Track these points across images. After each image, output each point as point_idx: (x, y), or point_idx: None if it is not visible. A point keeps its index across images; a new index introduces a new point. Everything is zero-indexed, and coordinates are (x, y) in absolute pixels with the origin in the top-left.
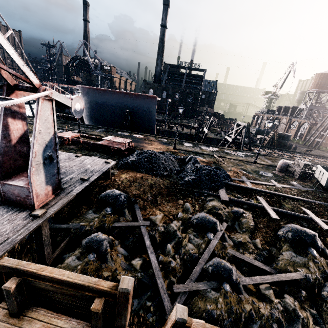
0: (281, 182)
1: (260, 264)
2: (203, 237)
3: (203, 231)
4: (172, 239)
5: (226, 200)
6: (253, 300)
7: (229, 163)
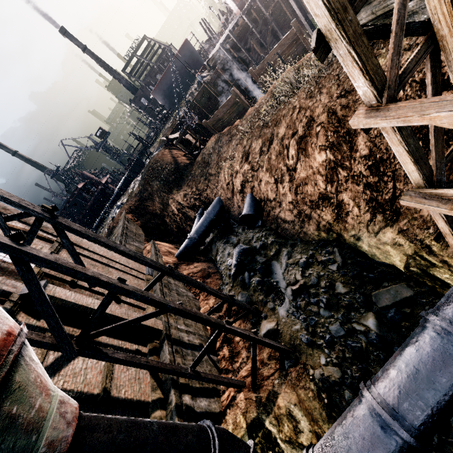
0: None
1: None
2: None
3: None
4: None
5: None
6: None
7: None
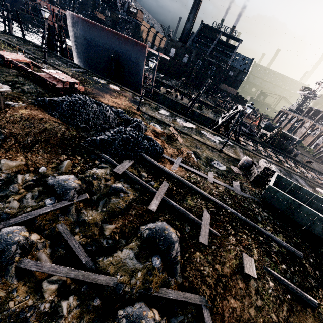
0: (226, 178)
1: (81, 252)
2: (41, 200)
3: (50, 194)
4: (4, 190)
5: (117, 172)
6: (18, 288)
7: (187, 142)
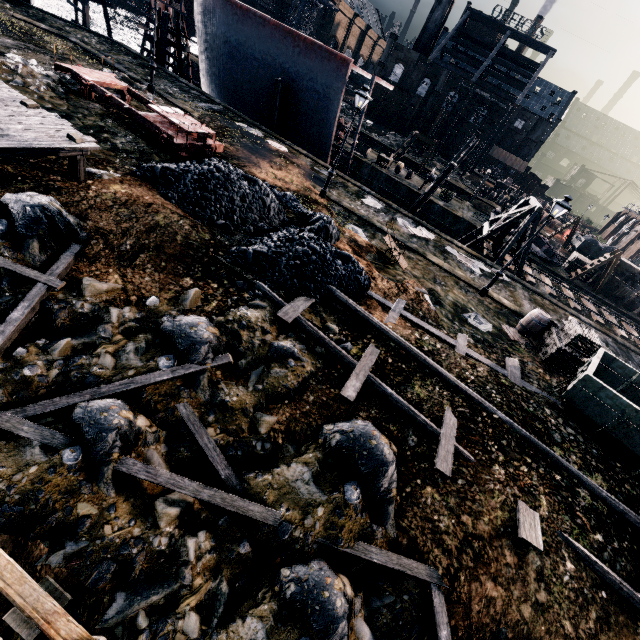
0: (492, 350)
1: (218, 458)
2: (151, 357)
3: (165, 349)
4: (90, 334)
5: (284, 318)
6: (117, 504)
7: (417, 269)
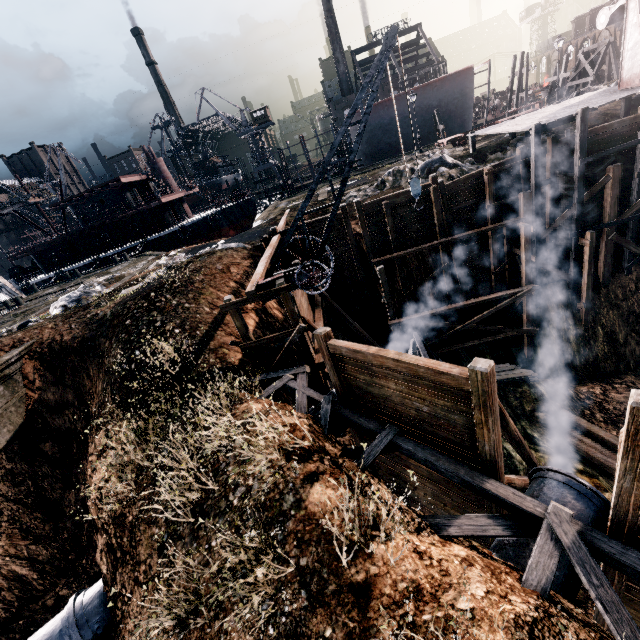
0: None
1: None
2: None
3: None
4: None
5: None
6: None
7: None
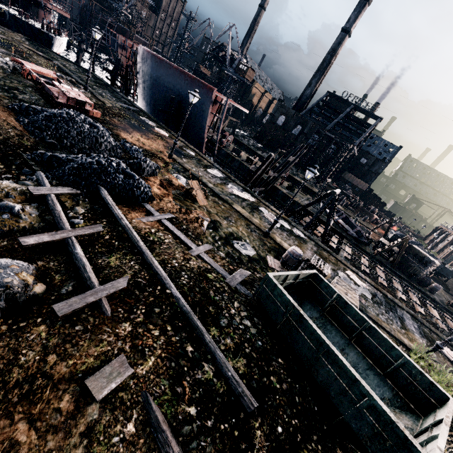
0: (238, 265)
1: None
2: None
3: None
4: None
5: (32, 191)
6: None
7: (216, 208)
